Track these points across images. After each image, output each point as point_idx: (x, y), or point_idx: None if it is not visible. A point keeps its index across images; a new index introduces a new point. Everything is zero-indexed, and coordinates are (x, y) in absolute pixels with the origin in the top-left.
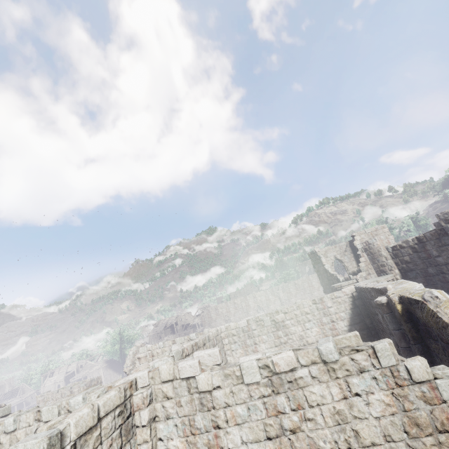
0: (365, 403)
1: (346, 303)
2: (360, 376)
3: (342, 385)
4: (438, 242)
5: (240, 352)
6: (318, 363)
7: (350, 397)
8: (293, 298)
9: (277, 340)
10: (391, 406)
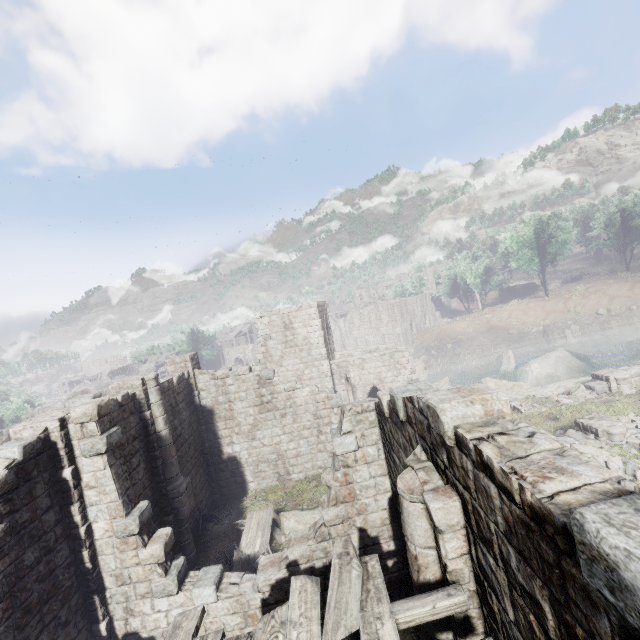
0: None
1: None
2: None
3: None
4: None
5: None
6: None
7: None
8: (355, 331)
9: None
10: None
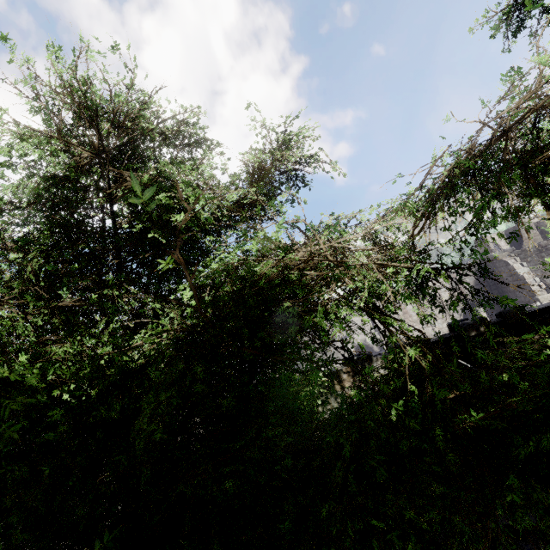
0: None
1: None
2: None
3: None
4: None
5: None
6: None
7: None
8: None
9: None
10: None
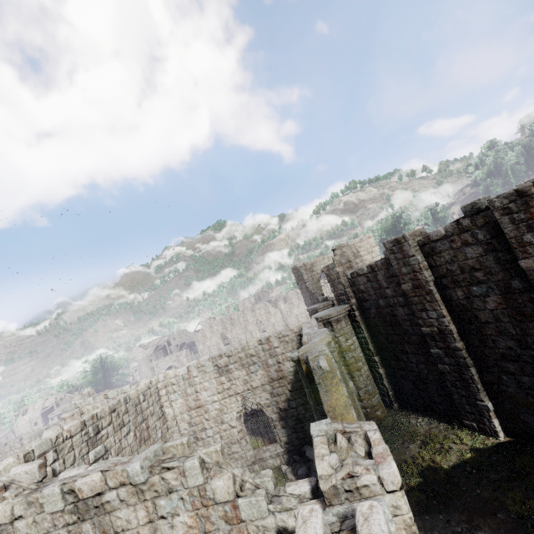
0: (169, 526)
1: (294, 342)
2: (168, 497)
3: (148, 508)
4: (387, 272)
5: (180, 402)
6: (126, 484)
7: (155, 520)
8: (295, 309)
9: (220, 387)
10: (193, 528)
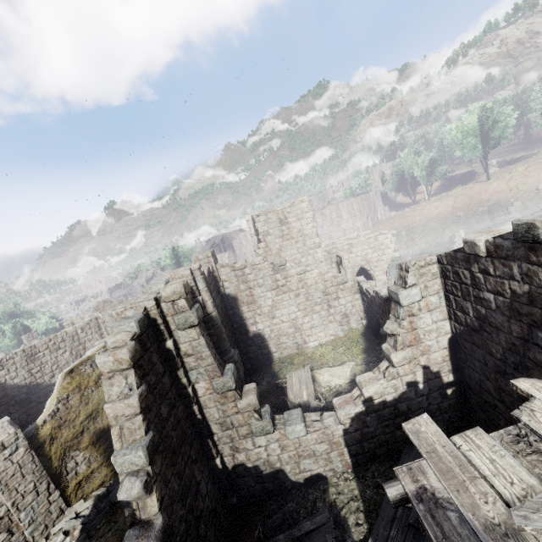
0: None
1: None
2: None
3: None
4: None
5: None
6: None
7: None
8: (319, 229)
9: None
10: None
